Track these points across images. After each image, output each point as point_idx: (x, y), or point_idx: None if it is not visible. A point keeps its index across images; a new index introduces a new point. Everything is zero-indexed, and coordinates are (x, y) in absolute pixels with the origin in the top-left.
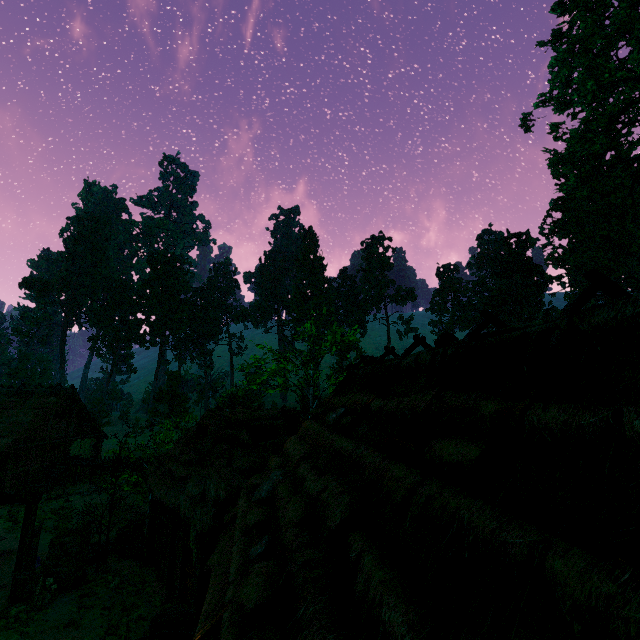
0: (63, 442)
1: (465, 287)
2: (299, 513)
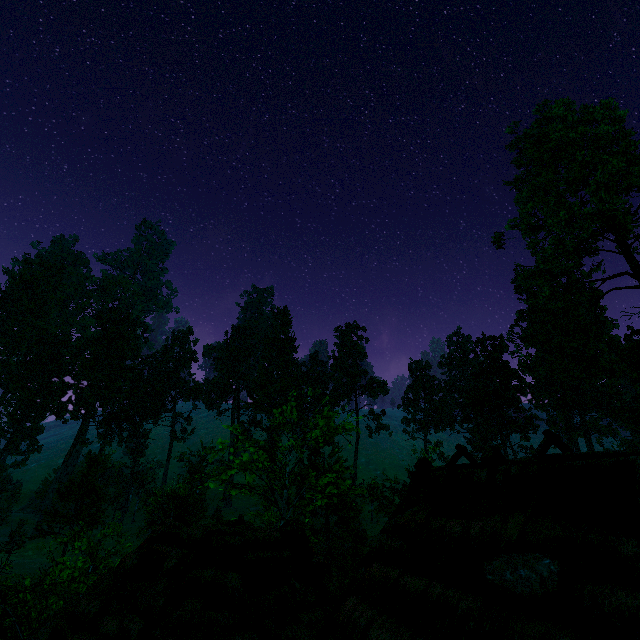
0: None
1: (438, 385)
2: None
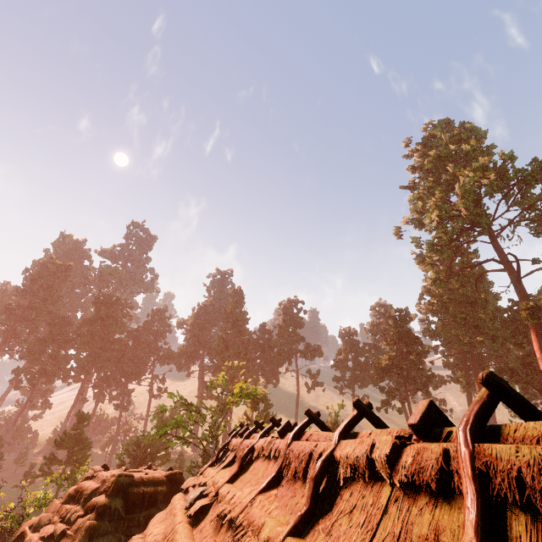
0: None
1: (362, 348)
2: None
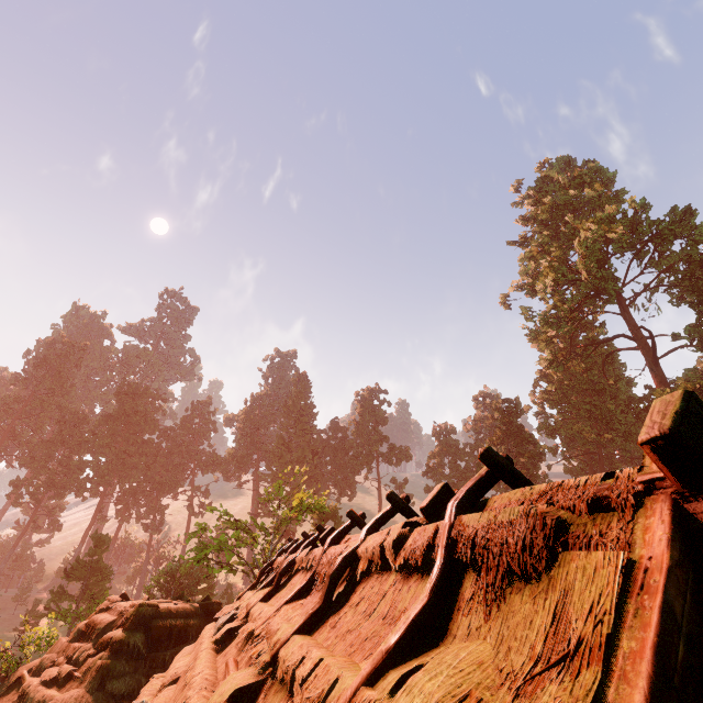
0: None
1: (462, 450)
2: None
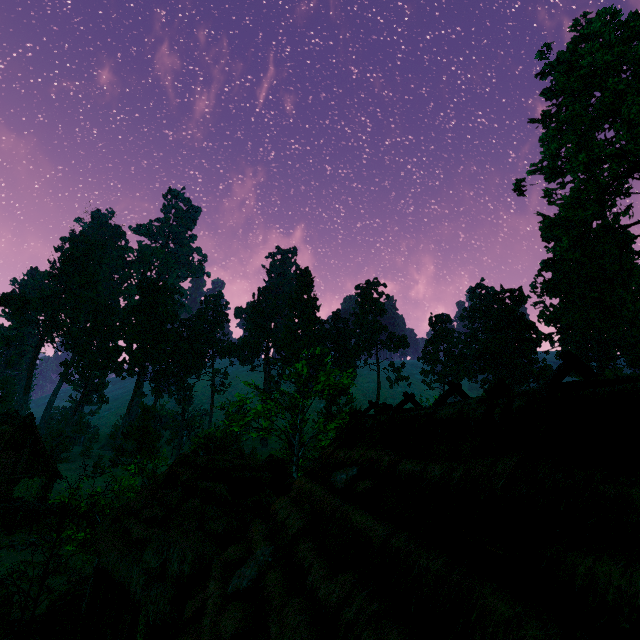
0: (7, 480)
1: (457, 338)
2: (305, 635)
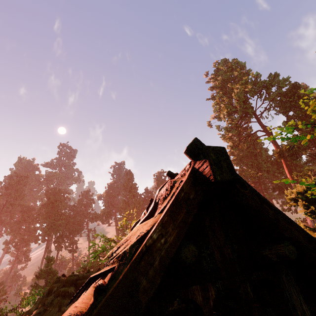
0: None
1: None
2: None
